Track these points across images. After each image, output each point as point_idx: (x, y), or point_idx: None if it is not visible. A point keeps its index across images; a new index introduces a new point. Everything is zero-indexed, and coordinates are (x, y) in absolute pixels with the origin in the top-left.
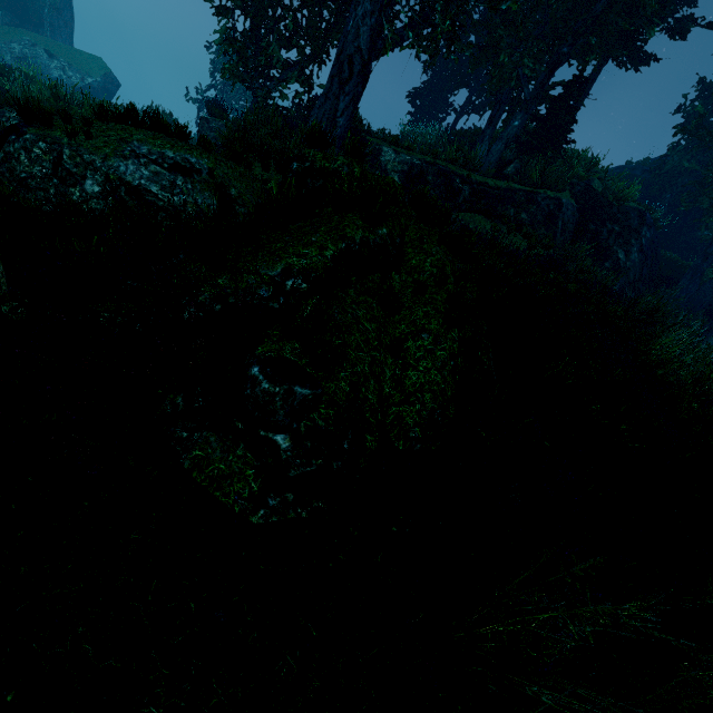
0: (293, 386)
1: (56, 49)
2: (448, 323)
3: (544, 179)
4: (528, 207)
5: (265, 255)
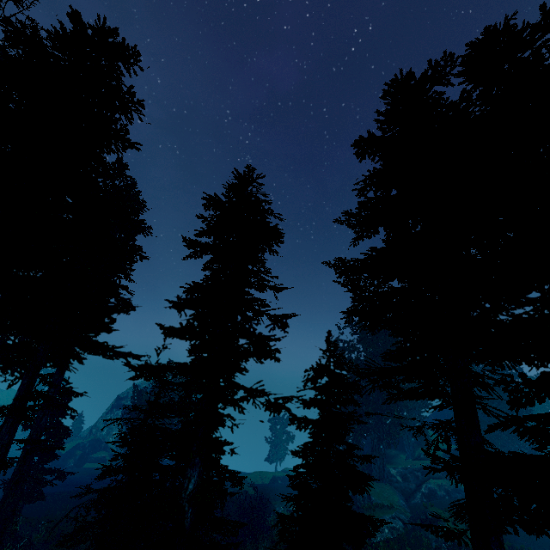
0: None
1: None
2: None
3: None
4: None
5: None
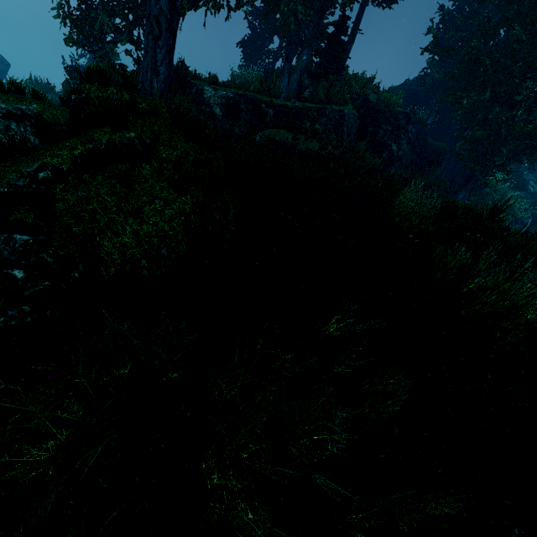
0: (13, 234)
1: None
2: (175, 191)
3: (328, 97)
4: (320, 120)
5: (29, 159)
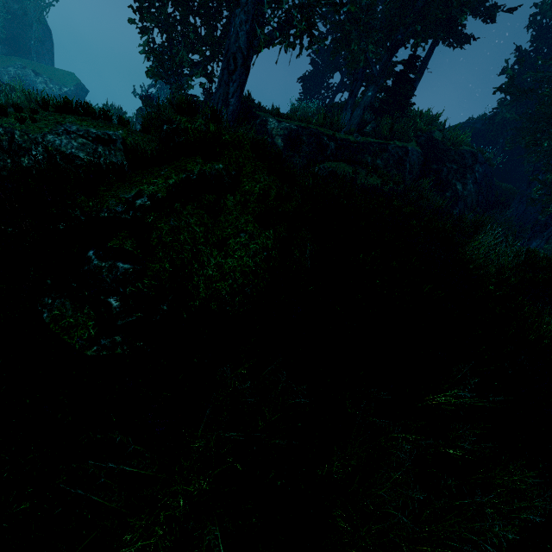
0: (116, 262)
1: (40, 69)
2: (260, 225)
3: (392, 133)
4: (382, 155)
5: (127, 185)
